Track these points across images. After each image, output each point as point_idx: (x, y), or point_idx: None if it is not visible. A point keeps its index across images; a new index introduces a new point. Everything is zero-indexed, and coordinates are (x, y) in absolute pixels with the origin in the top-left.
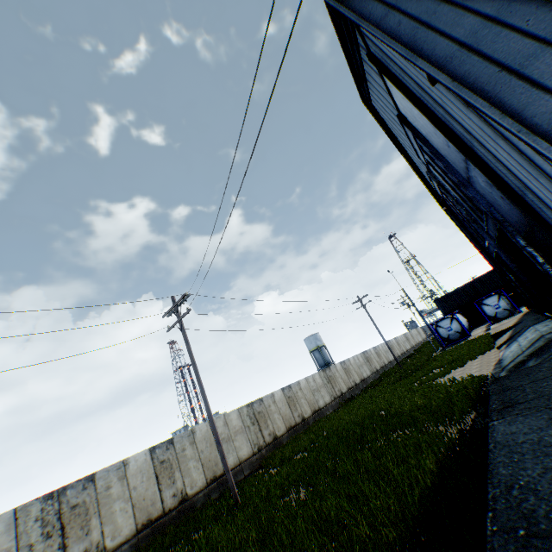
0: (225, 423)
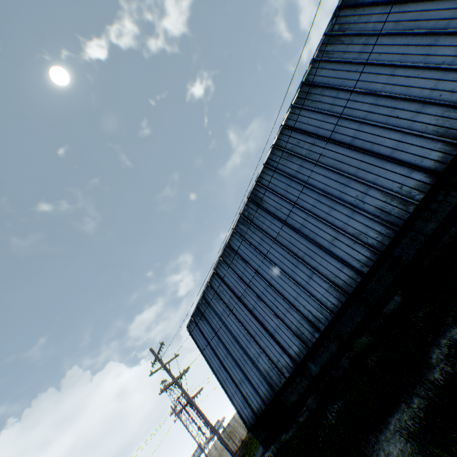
0: (215, 447)
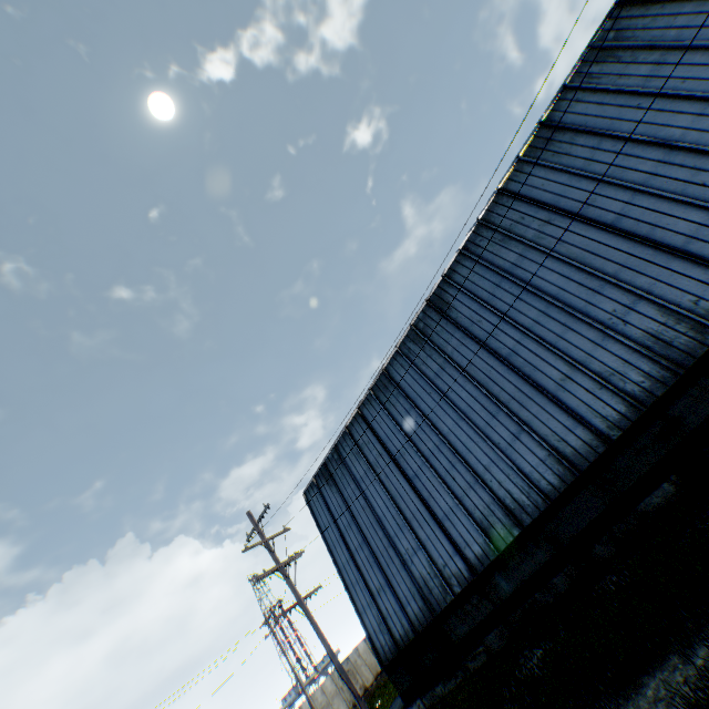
0: (322, 690)
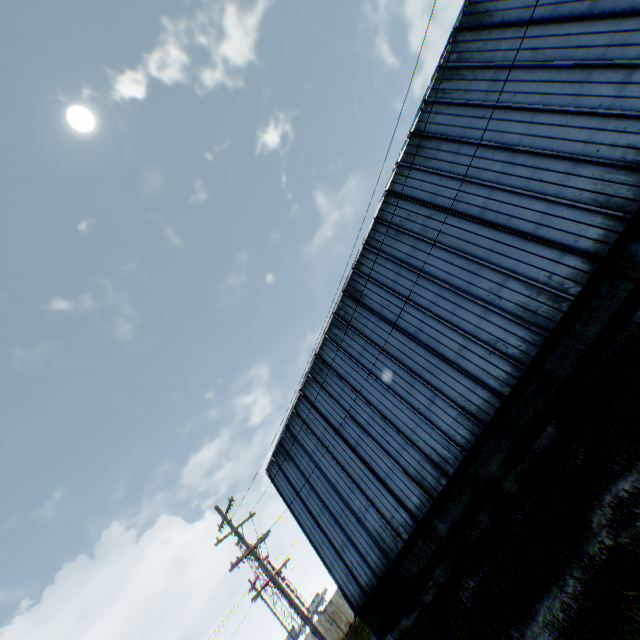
0: (313, 635)
